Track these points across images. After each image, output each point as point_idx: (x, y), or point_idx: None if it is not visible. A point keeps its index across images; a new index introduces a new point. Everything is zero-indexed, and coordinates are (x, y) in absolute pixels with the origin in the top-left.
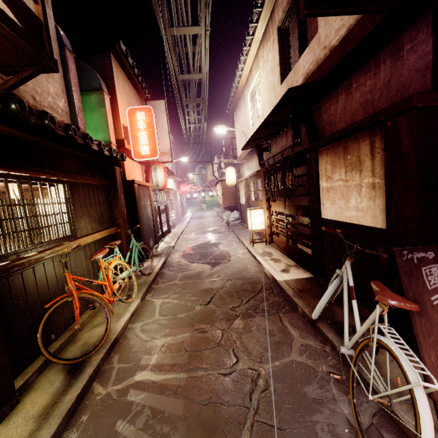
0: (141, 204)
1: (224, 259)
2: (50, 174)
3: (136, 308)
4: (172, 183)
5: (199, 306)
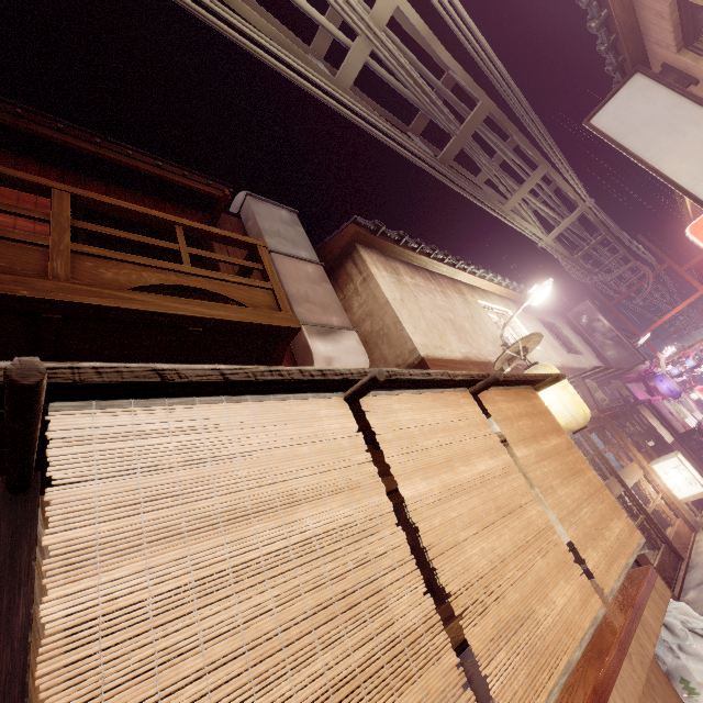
0: None
1: None
2: None
3: None
4: None
5: None
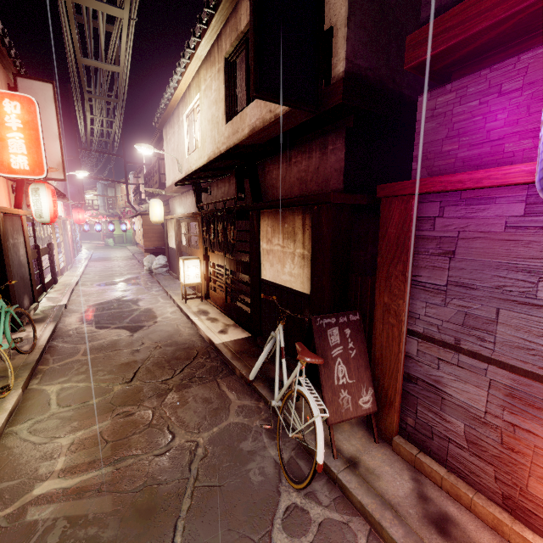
0: (8, 243)
1: (149, 320)
2: None
3: (16, 404)
4: (60, 208)
5: (119, 386)
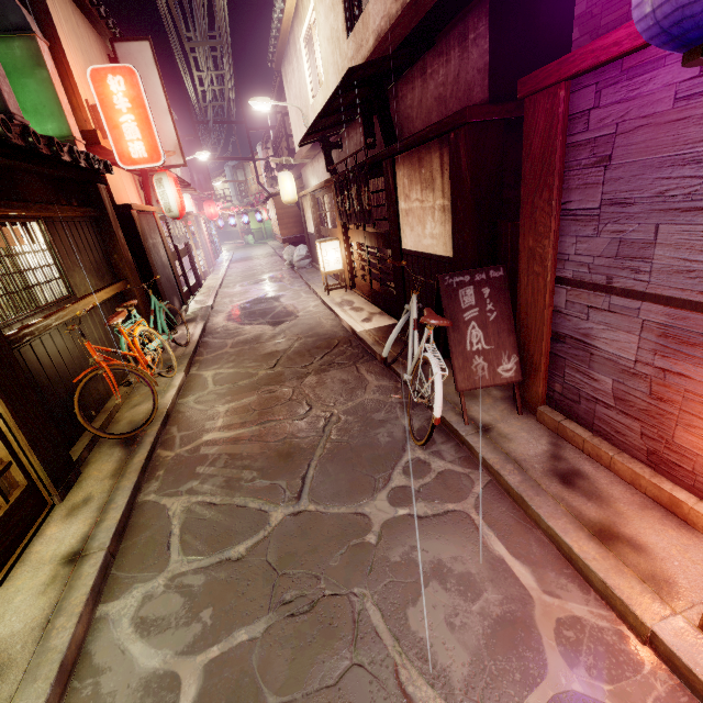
0: (148, 243)
1: (290, 315)
2: (20, 208)
3: (182, 383)
4: (190, 202)
5: (263, 371)
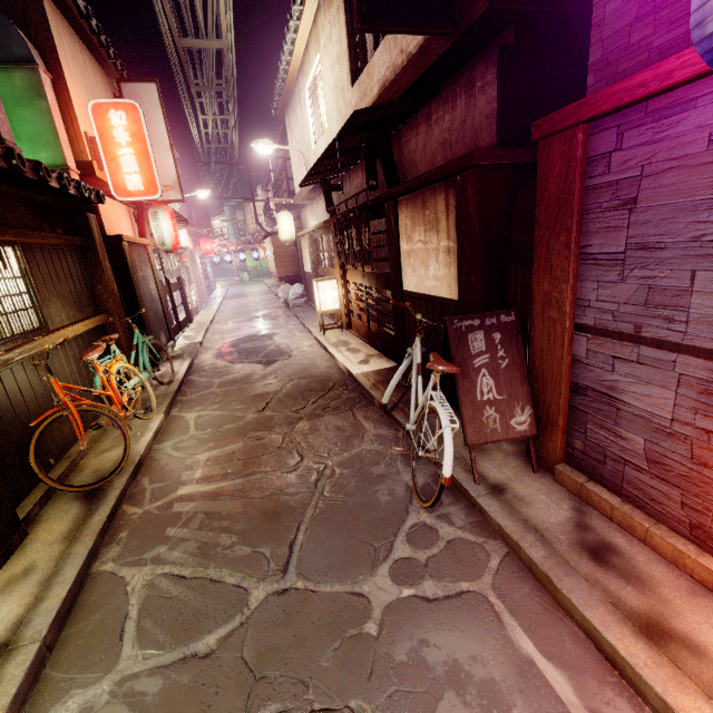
0: (138, 275)
1: (283, 354)
2: None
3: (160, 426)
4: (186, 238)
5: (251, 414)
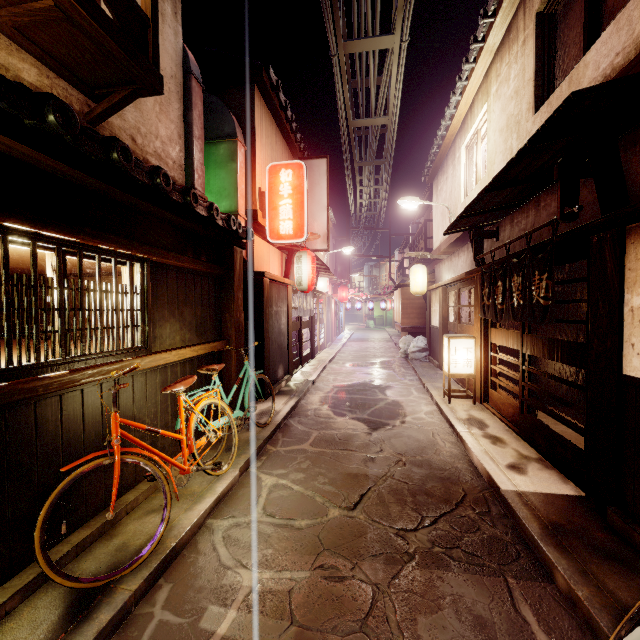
0: (271, 309)
1: (394, 417)
2: (118, 243)
3: (228, 488)
4: (326, 284)
5: (336, 510)
